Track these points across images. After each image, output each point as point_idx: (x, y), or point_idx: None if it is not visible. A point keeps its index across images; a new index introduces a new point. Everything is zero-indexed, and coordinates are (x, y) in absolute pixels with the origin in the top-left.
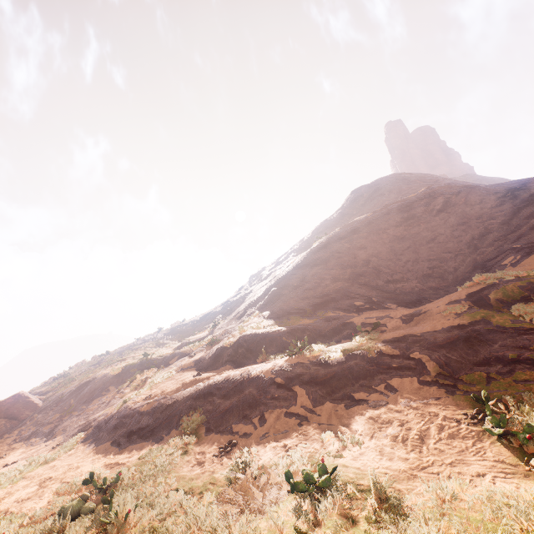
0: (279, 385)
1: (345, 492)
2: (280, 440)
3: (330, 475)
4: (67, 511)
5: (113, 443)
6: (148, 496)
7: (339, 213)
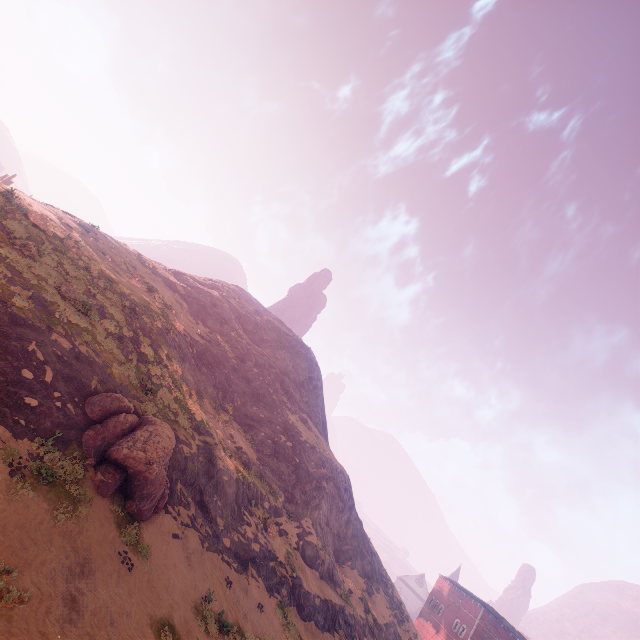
0: (352, 625)
1: None
2: None
3: None
4: None
5: (315, 624)
6: None
7: (303, 377)
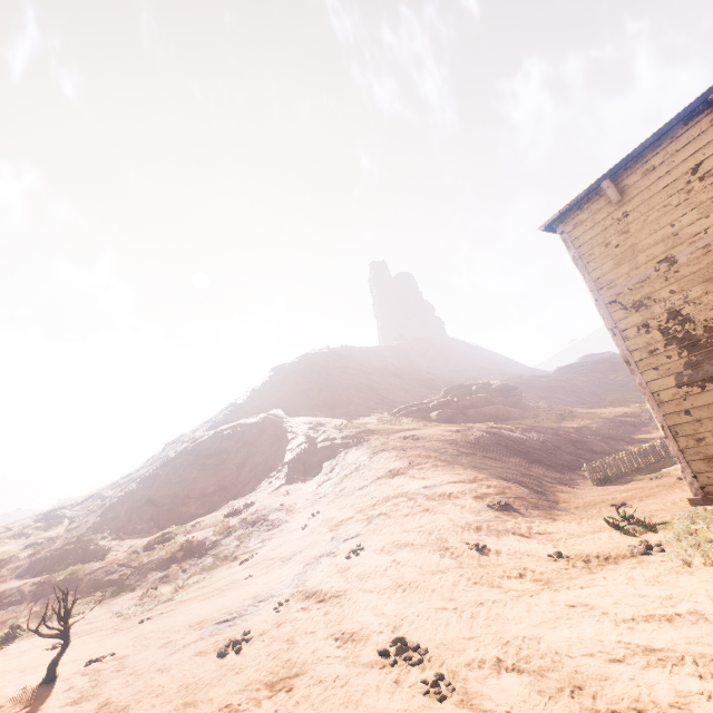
0: (24, 595)
1: None
2: None
3: None
4: None
5: None
6: None
7: (247, 395)
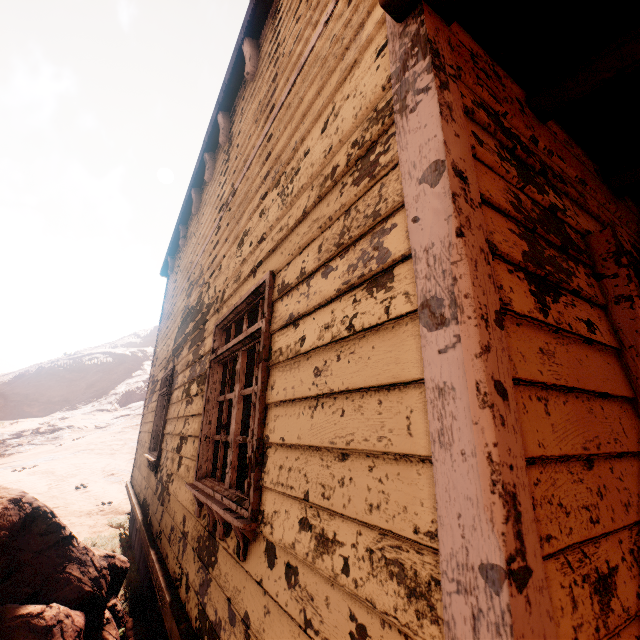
0: None
1: None
2: None
3: None
4: None
5: None
6: None
7: (150, 329)
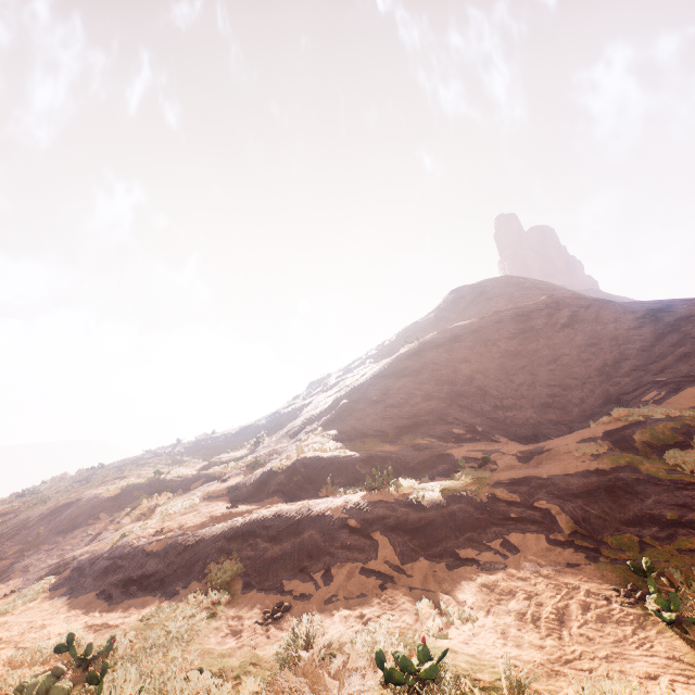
0: (353, 530)
1: (459, 690)
2: (354, 607)
3: (438, 661)
4: (27, 691)
5: (100, 594)
6: (156, 677)
7: (433, 315)
